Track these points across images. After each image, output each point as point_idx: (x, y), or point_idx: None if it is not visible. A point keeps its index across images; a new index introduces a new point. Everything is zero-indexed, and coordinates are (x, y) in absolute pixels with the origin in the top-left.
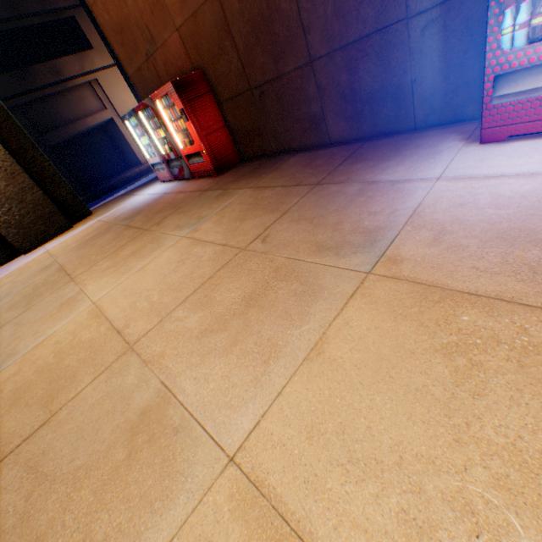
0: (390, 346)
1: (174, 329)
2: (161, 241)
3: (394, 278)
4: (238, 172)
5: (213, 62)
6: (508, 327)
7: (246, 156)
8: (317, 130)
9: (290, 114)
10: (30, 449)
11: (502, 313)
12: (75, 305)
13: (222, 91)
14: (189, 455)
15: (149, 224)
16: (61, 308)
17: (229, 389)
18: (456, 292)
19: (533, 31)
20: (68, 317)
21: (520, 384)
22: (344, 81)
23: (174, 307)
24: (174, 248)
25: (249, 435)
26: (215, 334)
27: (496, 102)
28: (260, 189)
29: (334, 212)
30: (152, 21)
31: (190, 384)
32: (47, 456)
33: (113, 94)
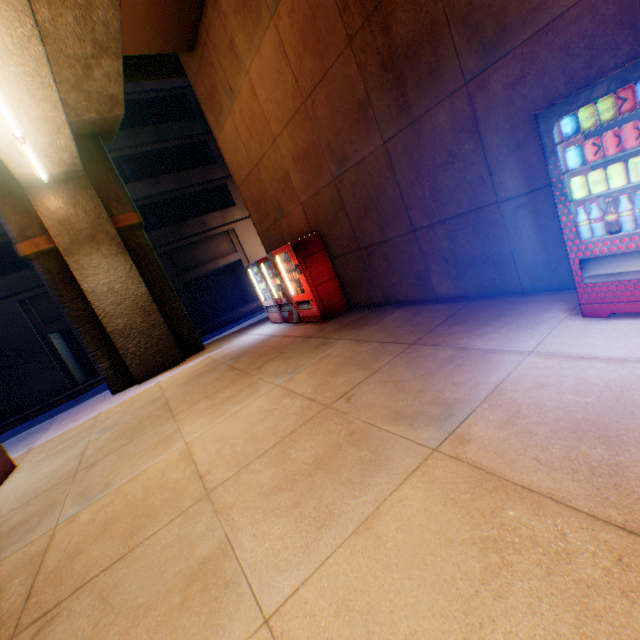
0: (433, 531)
1: (247, 480)
2: (257, 387)
3: (456, 458)
4: (343, 320)
5: (328, 227)
6: (549, 528)
7: (353, 303)
8: (422, 286)
9: (395, 271)
10: (106, 579)
11: (547, 513)
12: (170, 443)
13: (334, 248)
14: (232, 609)
15: (251, 367)
16: (158, 444)
17: (281, 551)
18: (510, 483)
19: (608, 225)
20: (162, 454)
21: (541, 592)
22: (444, 247)
23: (253, 459)
24: (267, 396)
25: (286, 600)
26: (282, 492)
27: (587, 280)
28: (358, 342)
29: (420, 378)
30: (282, 197)
31: (249, 540)
32: (118, 589)
33: (244, 239)
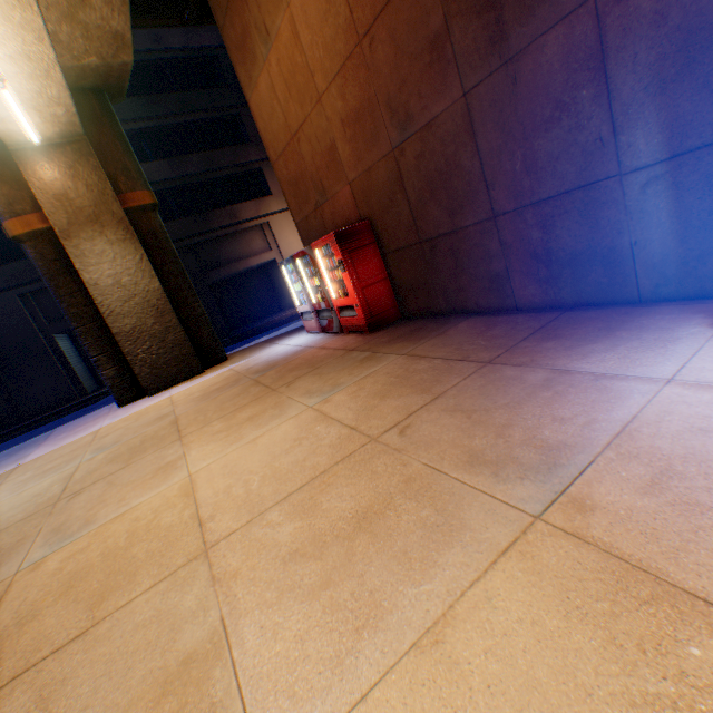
0: (552, 667)
1: (260, 537)
2: (284, 408)
3: (576, 535)
4: (394, 331)
5: (382, 213)
6: None
7: (407, 312)
8: (498, 291)
9: (464, 271)
10: (53, 668)
11: None
12: (171, 472)
13: (388, 241)
14: None
15: (278, 383)
16: (156, 473)
17: (298, 662)
18: (681, 591)
19: None
20: (159, 486)
21: None
22: (535, 239)
23: (271, 505)
24: (296, 420)
25: None
26: (306, 560)
27: None
28: (414, 357)
29: (504, 408)
30: (326, 176)
31: (253, 635)
32: (64, 688)
33: (280, 236)
